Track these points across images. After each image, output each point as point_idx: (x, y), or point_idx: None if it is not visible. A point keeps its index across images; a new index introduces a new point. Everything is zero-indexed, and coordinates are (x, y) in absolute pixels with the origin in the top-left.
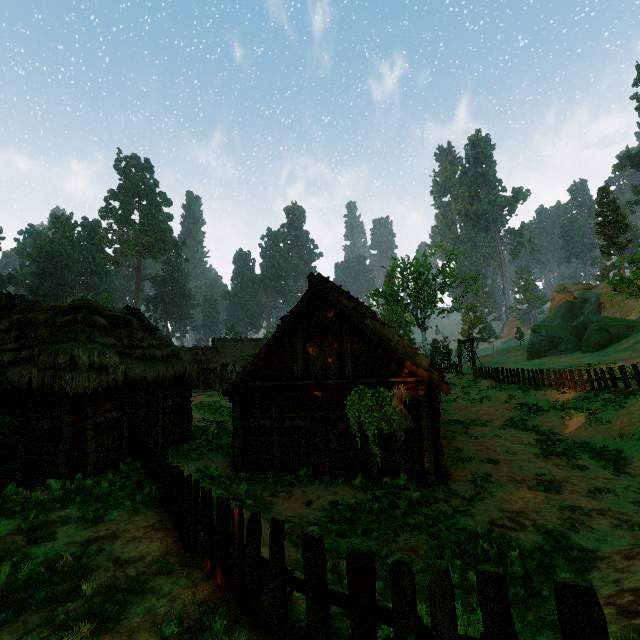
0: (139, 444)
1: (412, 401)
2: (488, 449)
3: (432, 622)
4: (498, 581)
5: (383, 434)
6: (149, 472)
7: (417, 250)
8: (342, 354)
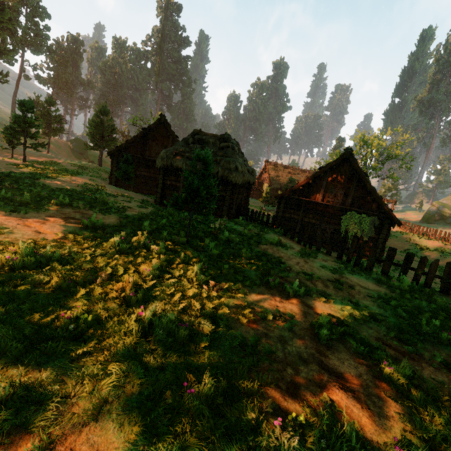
0: (247, 211)
1: (378, 225)
2: (396, 258)
3: (429, 270)
4: None
5: (356, 236)
6: (262, 223)
7: (379, 128)
8: (347, 194)
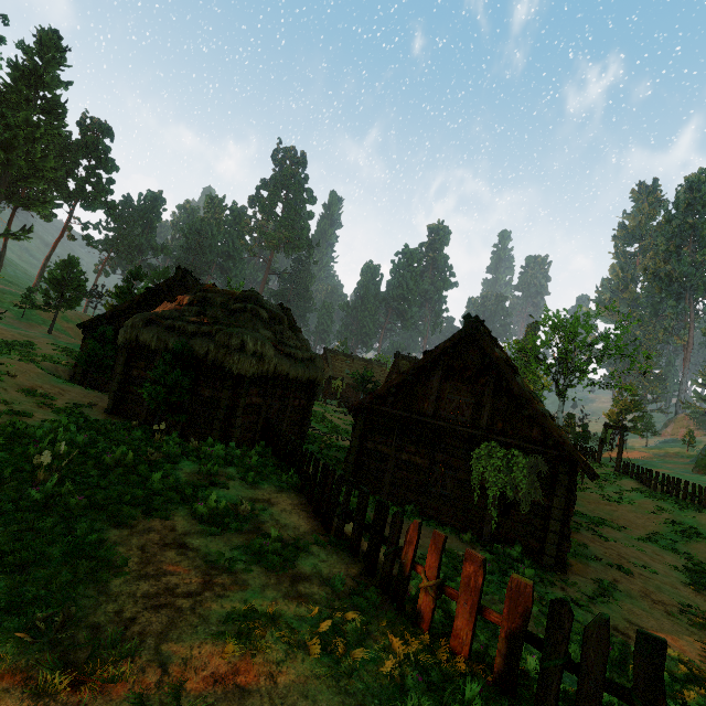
0: (273, 432)
1: (548, 475)
2: (620, 556)
3: (583, 656)
4: (659, 645)
5: (505, 498)
6: (284, 460)
7: (580, 306)
8: (480, 404)
